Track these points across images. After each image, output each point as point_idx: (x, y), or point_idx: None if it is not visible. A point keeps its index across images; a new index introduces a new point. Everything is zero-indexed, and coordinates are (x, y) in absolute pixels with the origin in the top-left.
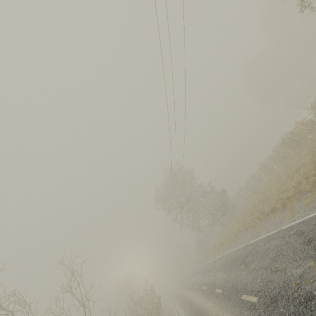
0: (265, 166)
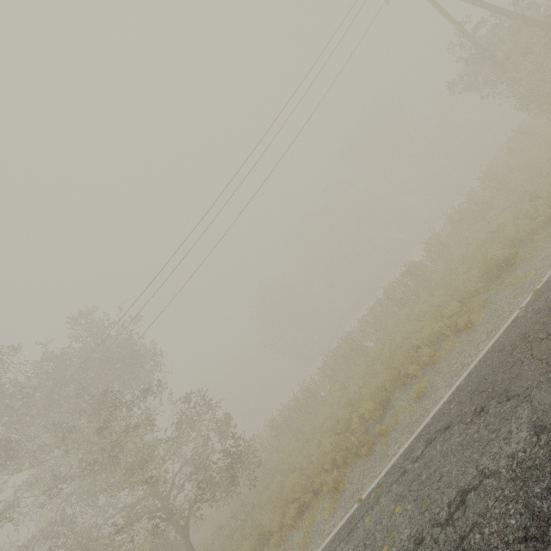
0: (352, 337)
